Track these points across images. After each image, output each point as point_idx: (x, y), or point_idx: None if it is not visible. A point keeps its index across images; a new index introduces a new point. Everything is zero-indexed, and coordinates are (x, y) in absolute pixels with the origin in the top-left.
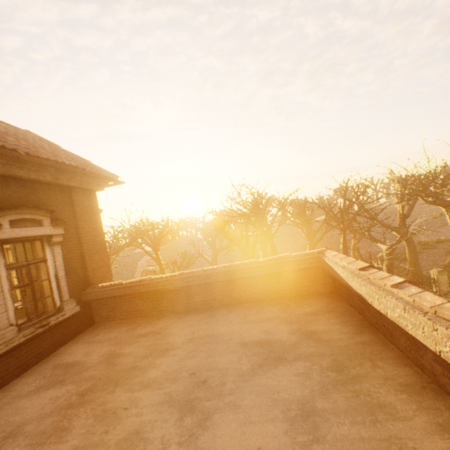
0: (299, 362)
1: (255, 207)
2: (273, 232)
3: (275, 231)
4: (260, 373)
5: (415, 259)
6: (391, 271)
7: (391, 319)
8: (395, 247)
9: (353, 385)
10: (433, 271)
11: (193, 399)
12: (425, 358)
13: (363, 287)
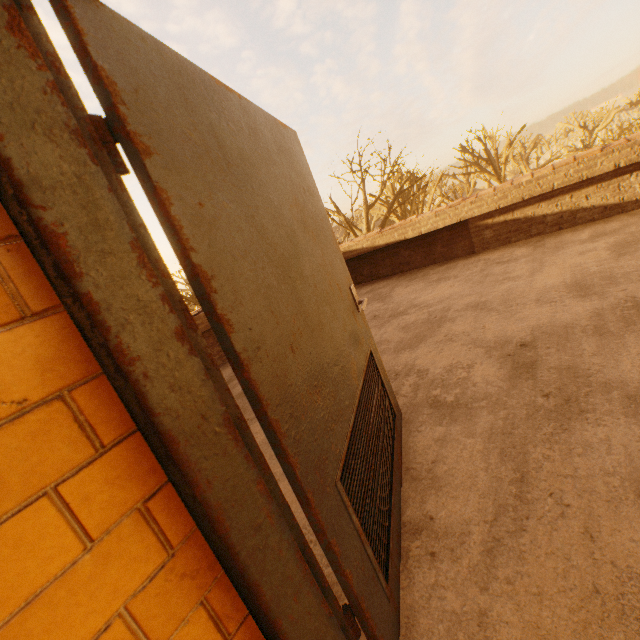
0: (395, 289)
1: None
2: None
3: None
4: (391, 298)
5: None
6: None
7: (426, 232)
8: None
9: (429, 274)
10: None
11: (390, 315)
12: (436, 253)
13: (396, 233)
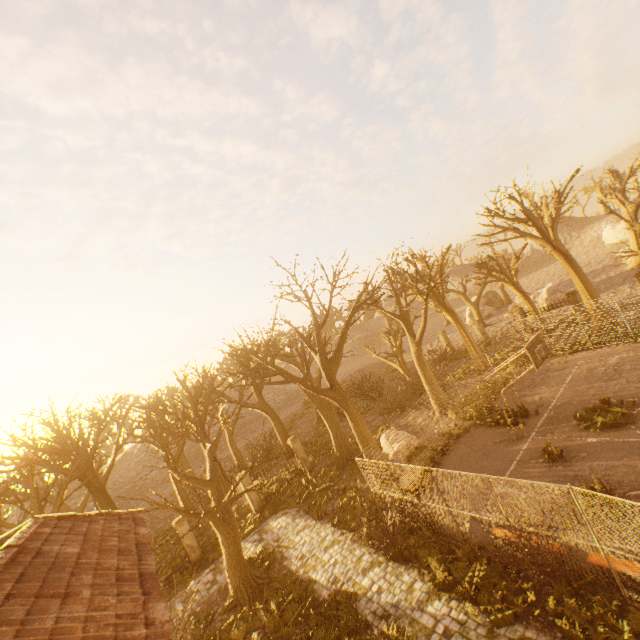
0: None
1: (69, 434)
2: (109, 464)
3: (112, 462)
4: None
5: (284, 430)
6: (215, 472)
7: None
8: (217, 443)
9: None
10: (289, 441)
11: None
12: None
13: None
